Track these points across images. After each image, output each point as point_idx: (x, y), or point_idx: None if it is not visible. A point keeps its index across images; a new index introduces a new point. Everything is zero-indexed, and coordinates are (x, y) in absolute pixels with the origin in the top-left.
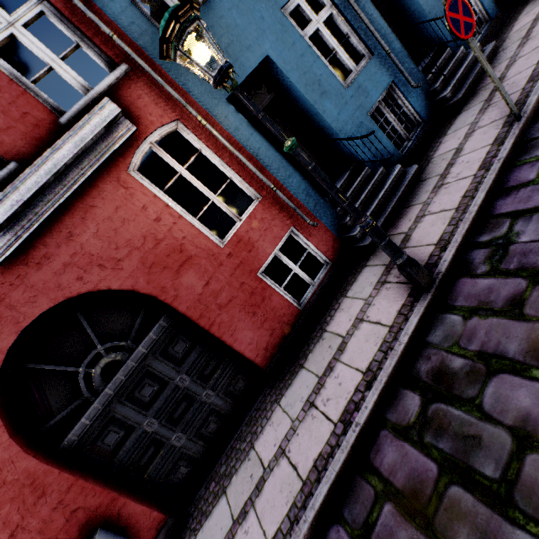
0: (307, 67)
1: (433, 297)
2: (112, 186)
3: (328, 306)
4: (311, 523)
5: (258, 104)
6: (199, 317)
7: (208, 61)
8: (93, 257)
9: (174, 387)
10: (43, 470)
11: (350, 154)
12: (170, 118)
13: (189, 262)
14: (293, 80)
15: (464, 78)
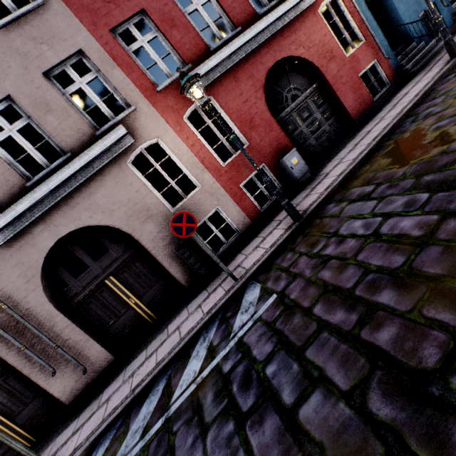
0: None
1: None
2: (312, 16)
3: (389, 98)
4: (406, 112)
5: (367, 0)
6: (333, 84)
7: None
8: (301, 42)
9: (315, 117)
10: (273, 121)
11: (406, 35)
12: None
13: (333, 59)
14: None
15: None
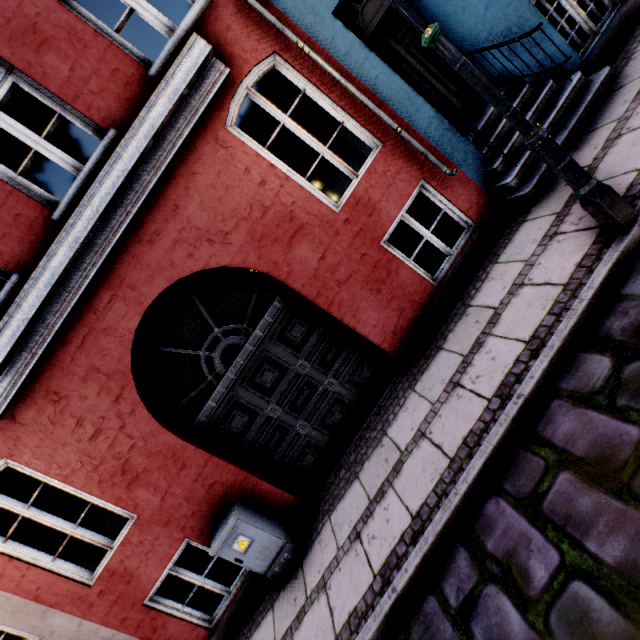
0: None
1: (633, 238)
2: (211, 147)
3: (471, 279)
4: (463, 496)
5: (373, 16)
6: (316, 295)
7: None
8: (201, 231)
9: (295, 374)
10: (181, 445)
11: (502, 69)
12: (266, 51)
13: (301, 232)
14: None
15: None
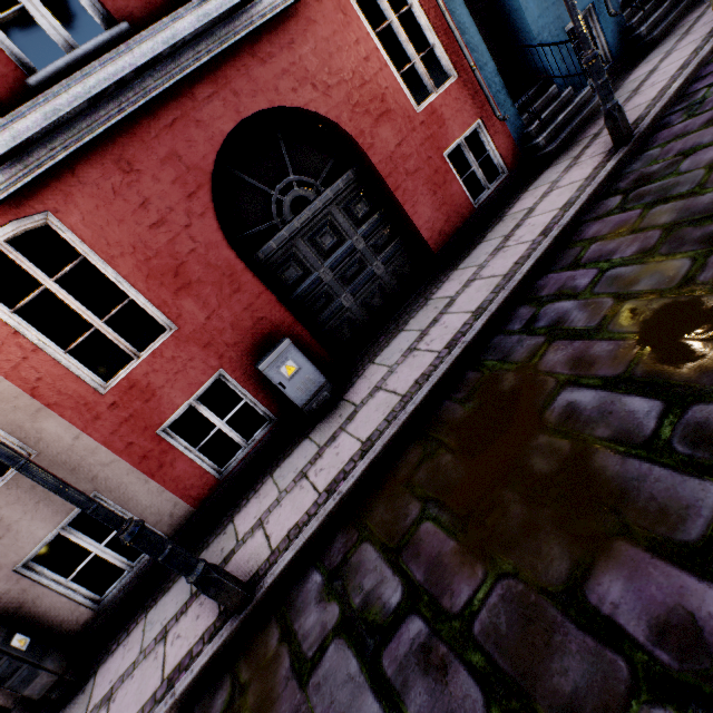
0: None
1: (630, 149)
2: (333, 7)
3: (503, 206)
4: (519, 281)
5: None
6: (388, 175)
7: None
8: (308, 74)
9: (351, 246)
10: (241, 267)
11: (541, 68)
12: None
13: (388, 115)
14: None
15: (660, 21)
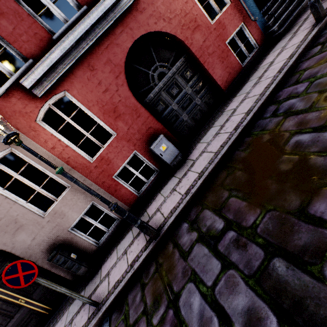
0: None
1: (325, 21)
2: None
3: (257, 64)
4: (268, 95)
5: None
6: (200, 56)
7: None
8: (161, 14)
9: (185, 92)
10: (139, 106)
11: None
12: None
13: (198, 28)
14: None
15: None
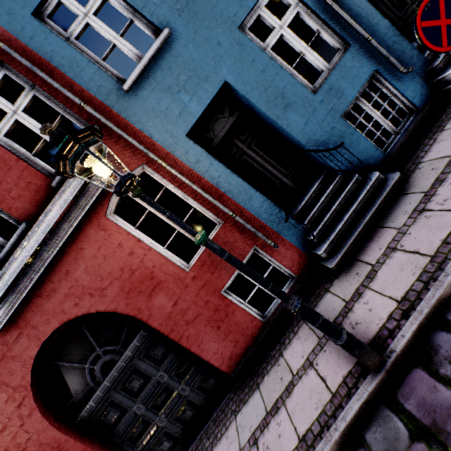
0: (269, 82)
1: (381, 381)
2: (94, 230)
3: (289, 325)
4: None
5: (221, 129)
6: (169, 331)
7: (110, 174)
8: (85, 287)
9: (155, 382)
10: (64, 438)
11: (321, 162)
12: (137, 164)
13: (159, 286)
14: (253, 100)
15: None
